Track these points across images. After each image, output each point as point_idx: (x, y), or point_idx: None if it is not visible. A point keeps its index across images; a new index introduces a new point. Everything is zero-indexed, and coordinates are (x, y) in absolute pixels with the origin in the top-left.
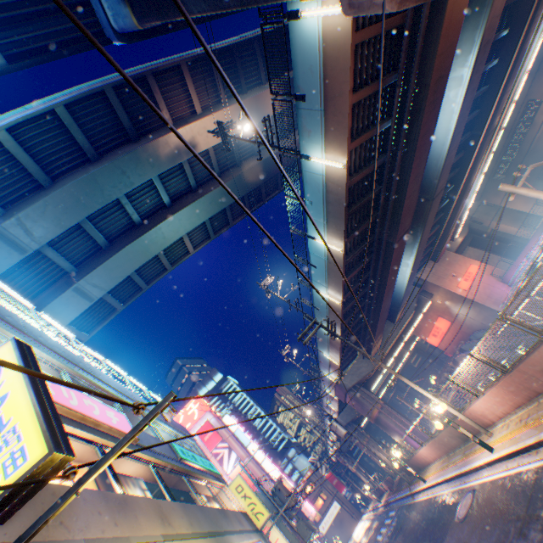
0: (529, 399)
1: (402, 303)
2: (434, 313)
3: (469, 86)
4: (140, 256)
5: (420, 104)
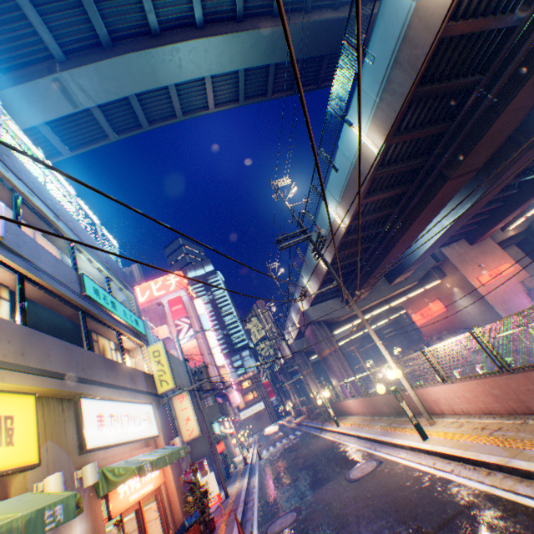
0: (511, 412)
1: (410, 268)
2: (435, 295)
3: None
4: (144, 78)
5: None
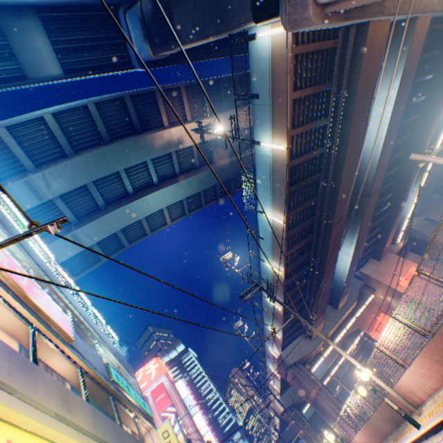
0: None
1: (344, 290)
2: (377, 308)
3: (396, 105)
4: (127, 218)
5: (350, 107)
